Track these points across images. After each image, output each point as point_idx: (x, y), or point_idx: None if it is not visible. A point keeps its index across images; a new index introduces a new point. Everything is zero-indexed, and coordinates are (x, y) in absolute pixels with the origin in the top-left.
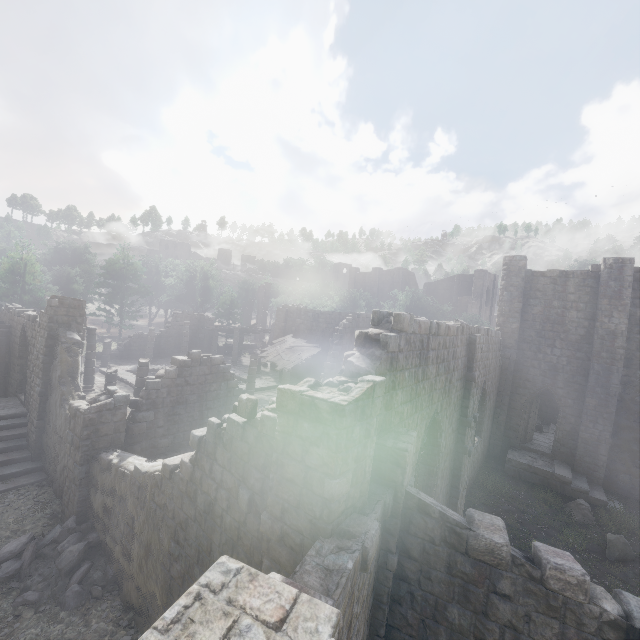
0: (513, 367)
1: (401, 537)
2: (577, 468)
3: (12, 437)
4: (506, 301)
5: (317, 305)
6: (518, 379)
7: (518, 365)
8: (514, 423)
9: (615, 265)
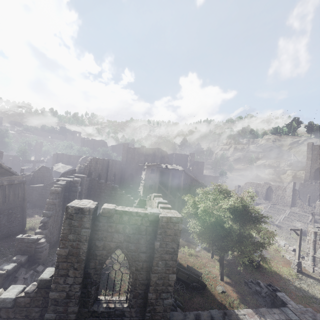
0: (125, 169)
1: (92, 183)
2: (136, 189)
3: None
4: (123, 154)
5: (67, 152)
6: (126, 172)
7: (126, 168)
8: (125, 182)
9: (142, 147)
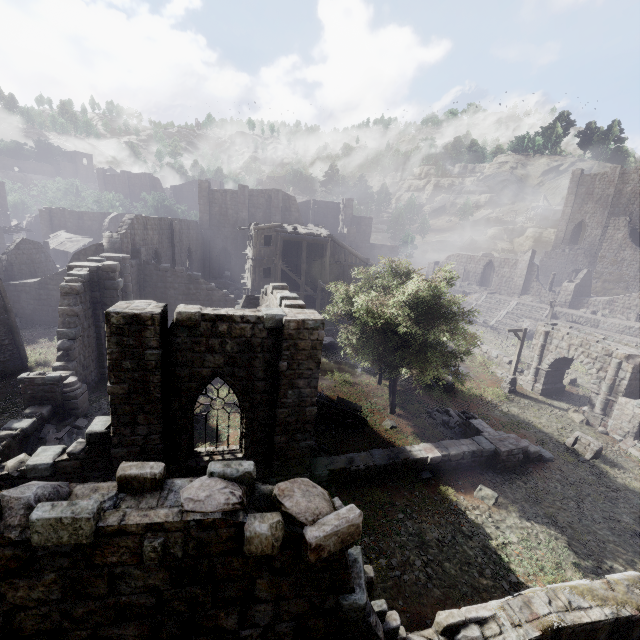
0: (209, 239)
1: (144, 272)
2: (238, 279)
3: None
4: (202, 205)
5: (71, 206)
6: (213, 245)
7: (212, 238)
8: (214, 266)
9: (242, 188)
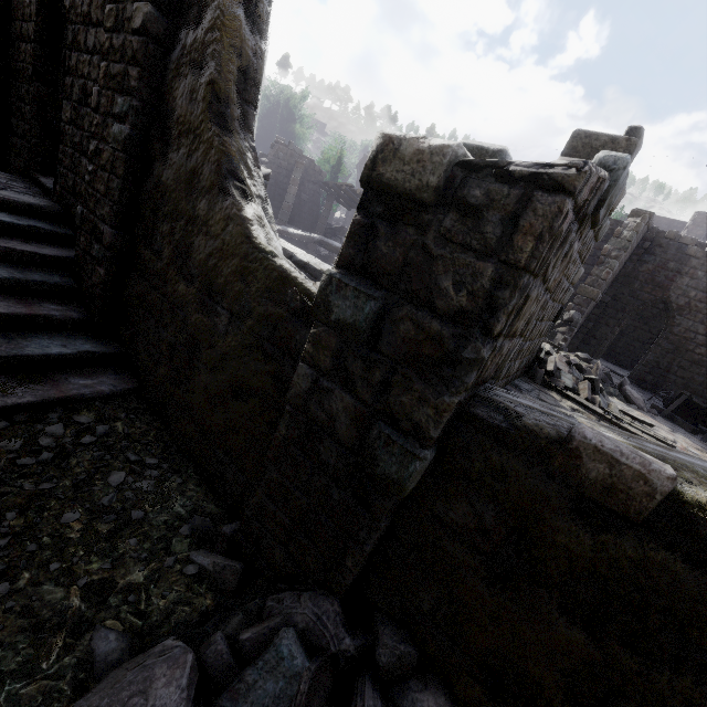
0: None
1: None
2: None
3: (34, 260)
4: None
5: None
6: None
7: None
8: None
9: None
